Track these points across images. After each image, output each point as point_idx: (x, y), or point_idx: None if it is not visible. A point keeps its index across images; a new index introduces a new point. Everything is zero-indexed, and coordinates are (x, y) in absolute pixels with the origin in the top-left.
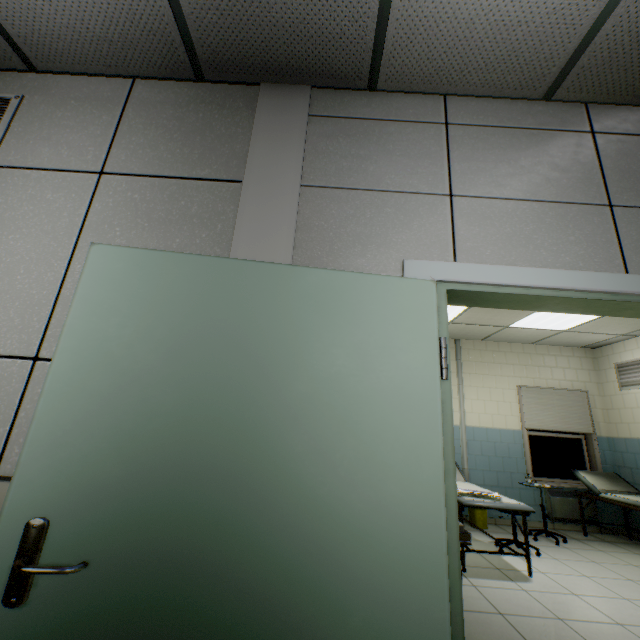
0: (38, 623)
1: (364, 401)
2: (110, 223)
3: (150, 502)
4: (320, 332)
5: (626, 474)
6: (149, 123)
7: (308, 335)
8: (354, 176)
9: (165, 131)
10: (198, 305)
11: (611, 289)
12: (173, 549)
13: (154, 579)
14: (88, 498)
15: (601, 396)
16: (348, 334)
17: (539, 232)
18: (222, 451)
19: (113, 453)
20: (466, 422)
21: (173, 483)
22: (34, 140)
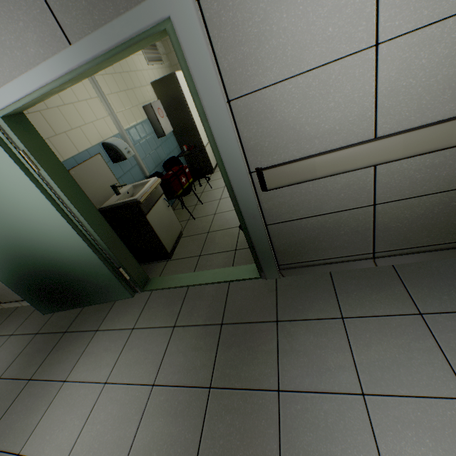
0: (5, 272)
1: (13, 198)
2: None
3: None
4: None
5: None
6: None
7: None
8: None
9: None
10: None
11: (64, 71)
12: (12, 253)
13: (16, 260)
14: None
15: None
16: None
17: (2, 31)
18: None
19: None
20: None
21: None
22: None
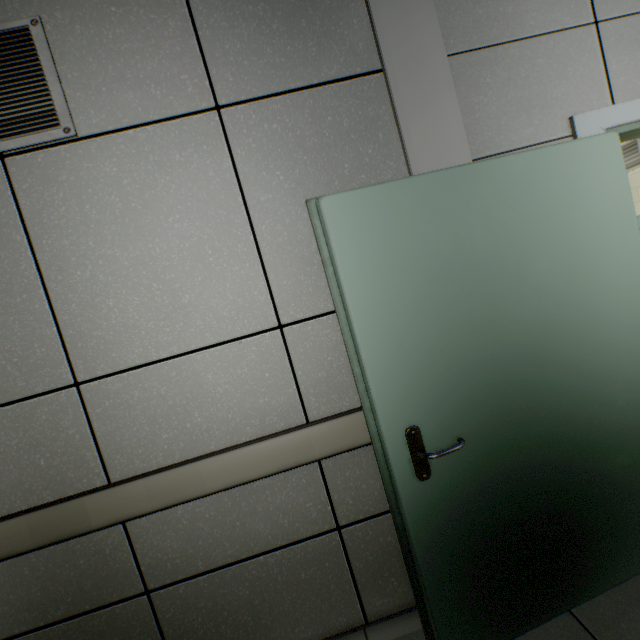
0: (443, 481)
1: (589, 261)
2: (266, 169)
3: (475, 388)
4: (542, 215)
5: None
6: (232, 16)
7: (534, 221)
8: (495, 26)
9: (258, 23)
10: (439, 226)
11: None
12: (502, 409)
13: (498, 430)
14: (433, 403)
15: None
16: (563, 209)
17: None
18: (506, 336)
19: (434, 368)
20: None
21: (483, 371)
22: (104, 85)
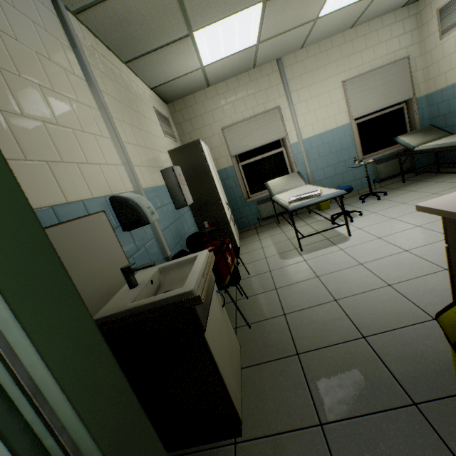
0: None
1: None
2: None
3: None
4: None
5: (440, 122)
6: None
7: None
8: None
9: None
10: None
11: None
12: None
13: None
14: None
15: (422, 56)
16: None
17: None
18: None
19: None
20: (303, 136)
21: None
22: None
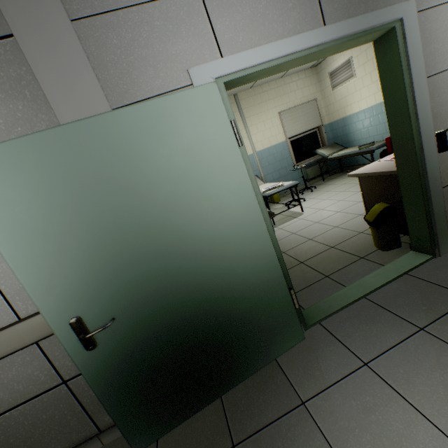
0: (110, 346)
1: (204, 181)
2: None
3: (124, 282)
4: (160, 152)
5: (339, 141)
6: None
7: (154, 157)
8: None
9: None
10: (69, 171)
11: (317, 43)
12: (149, 292)
13: (149, 306)
14: (91, 298)
15: (323, 99)
16: (178, 145)
17: (269, 7)
18: (144, 243)
19: (86, 275)
20: (256, 150)
21: (129, 269)
22: None
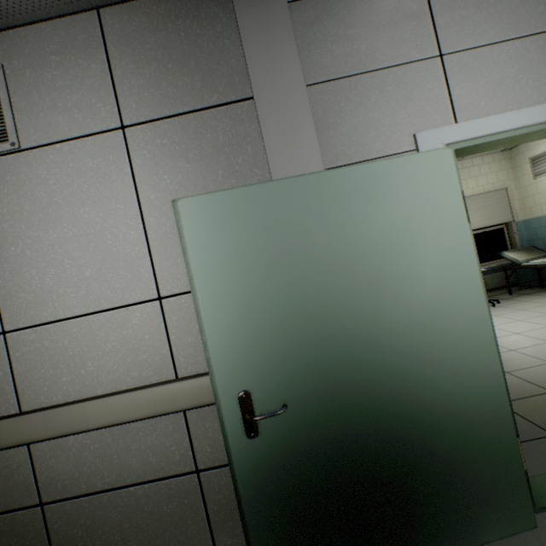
0: (271, 441)
1: (419, 258)
2: (156, 174)
3: (304, 363)
4: (374, 217)
5: (538, 244)
6: (138, 59)
7: (367, 222)
8: (349, 61)
9: (157, 64)
10: (279, 225)
11: None
12: (329, 383)
13: (325, 401)
14: (265, 372)
15: (517, 189)
16: (395, 212)
17: (523, 71)
18: (336, 320)
19: (268, 342)
20: None
21: (313, 348)
22: (43, 112)
